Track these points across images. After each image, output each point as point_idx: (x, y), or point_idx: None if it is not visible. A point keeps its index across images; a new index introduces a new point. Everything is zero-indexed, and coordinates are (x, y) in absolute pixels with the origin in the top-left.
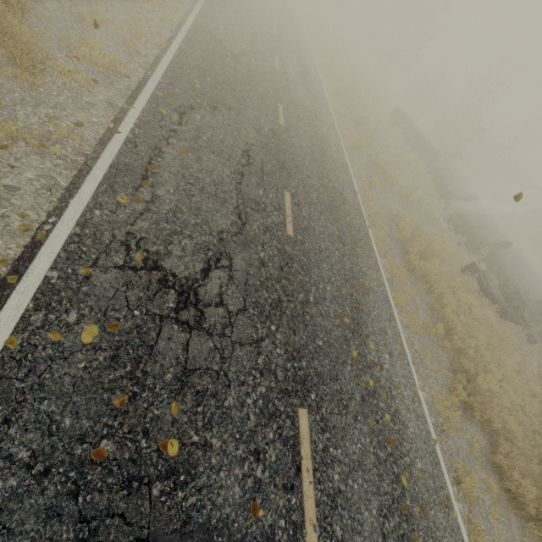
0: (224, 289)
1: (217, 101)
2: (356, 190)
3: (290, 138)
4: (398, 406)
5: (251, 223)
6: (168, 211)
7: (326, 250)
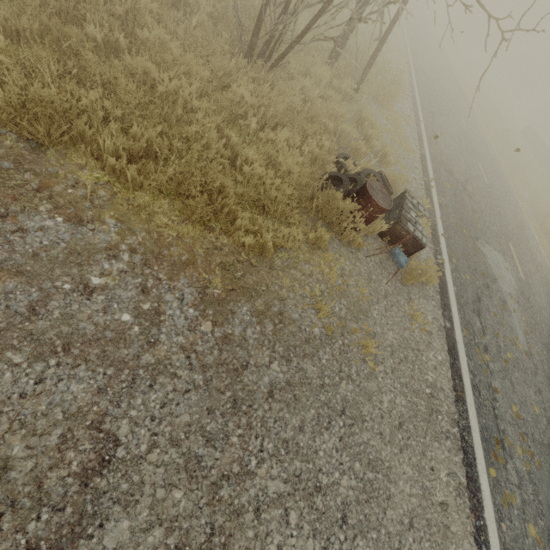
0: (473, 191)
1: (439, 110)
2: (507, 177)
3: (471, 136)
4: (546, 274)
5: (472, 172)
6: (447, 156)
7: (502, 197)
